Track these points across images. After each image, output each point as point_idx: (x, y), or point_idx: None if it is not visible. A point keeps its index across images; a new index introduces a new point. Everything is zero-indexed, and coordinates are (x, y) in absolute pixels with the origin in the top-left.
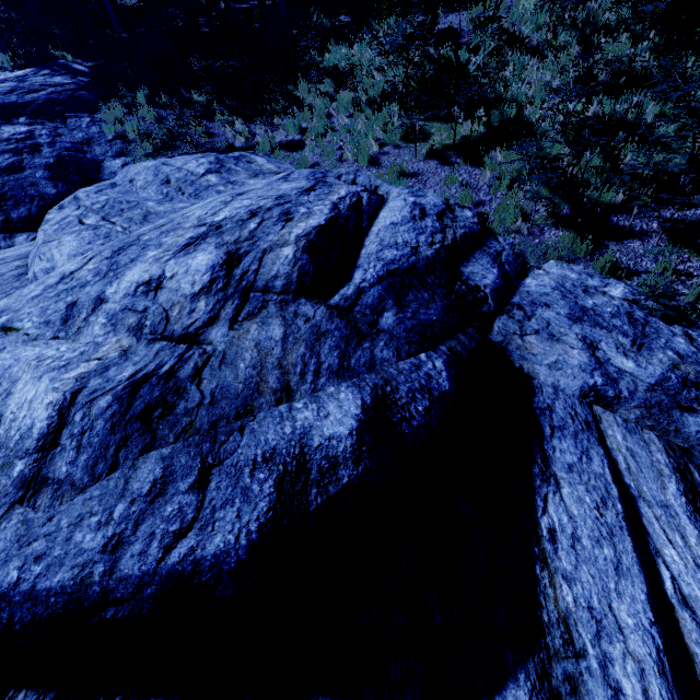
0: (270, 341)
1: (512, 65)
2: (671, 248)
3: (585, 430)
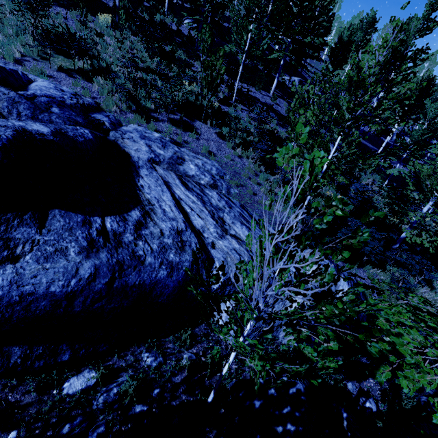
0: None
1: (100, 45)
2: (171, 126)
3: (151, 168)
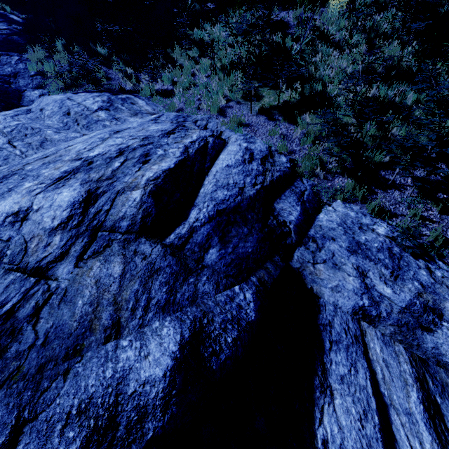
0: (109, 278)
1: (321, 53)
2: (419, 199)
3: (354, 343)
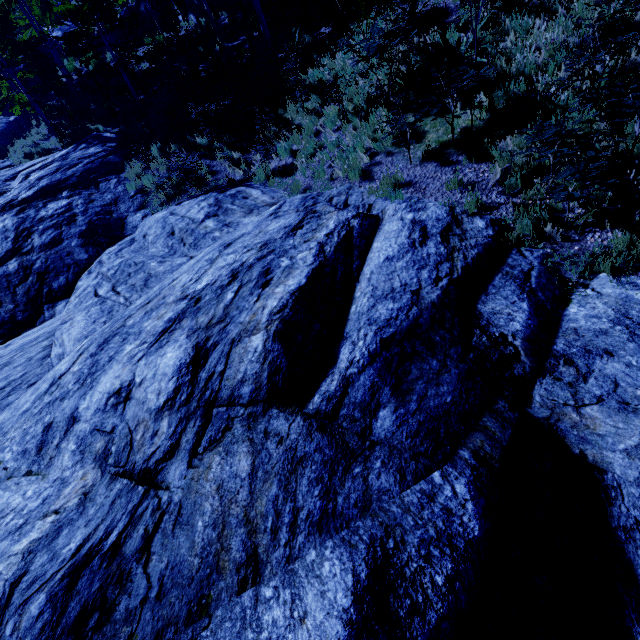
0: (235, 480)
1: (512, 32)
2: None
3: None
